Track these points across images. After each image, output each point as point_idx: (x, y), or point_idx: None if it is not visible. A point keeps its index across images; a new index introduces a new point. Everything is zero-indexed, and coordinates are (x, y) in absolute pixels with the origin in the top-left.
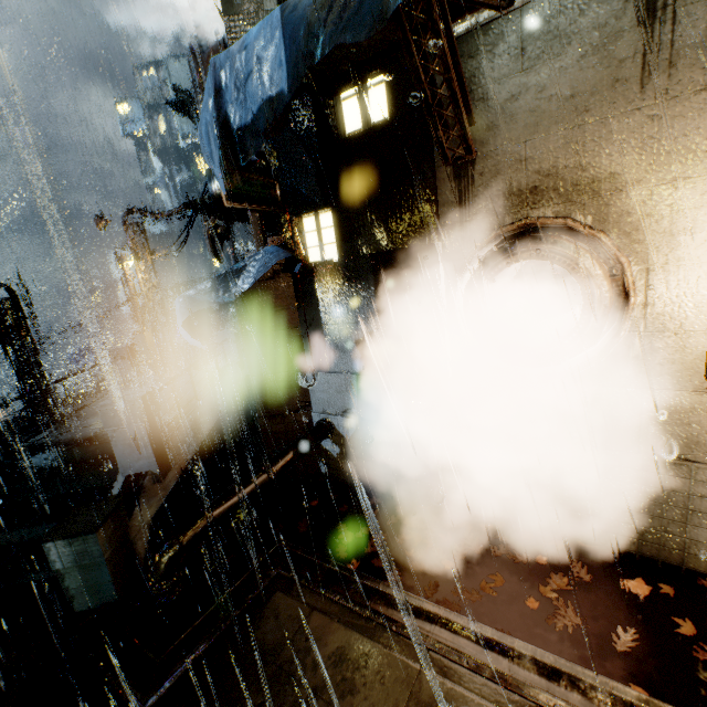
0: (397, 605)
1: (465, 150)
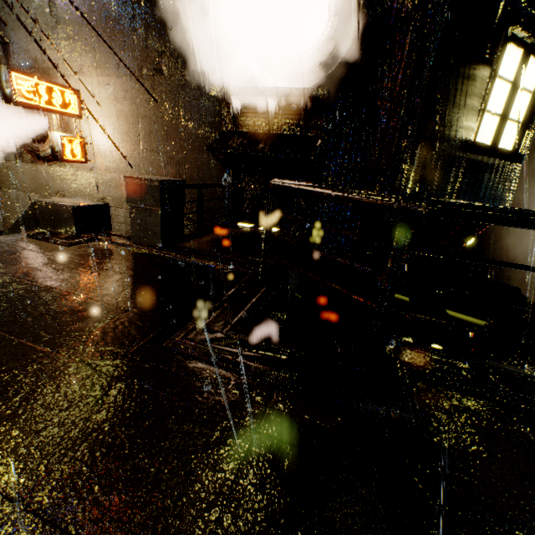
0: None
1: (1, 37)
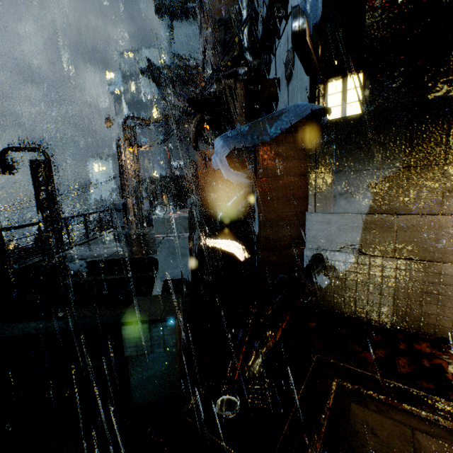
0: None
1: None
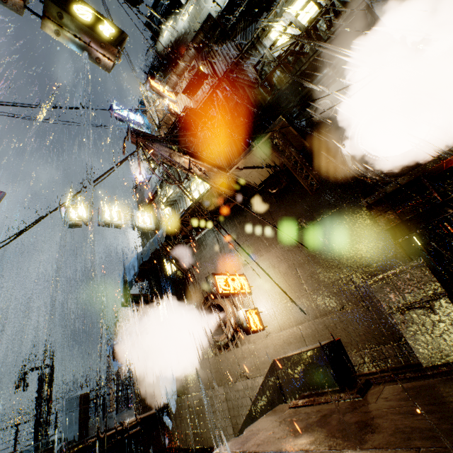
0: None
1: (191, 274)
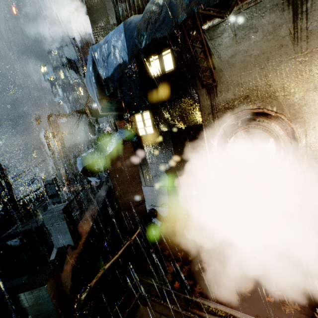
0: (204, 308)
1: (212, 81)
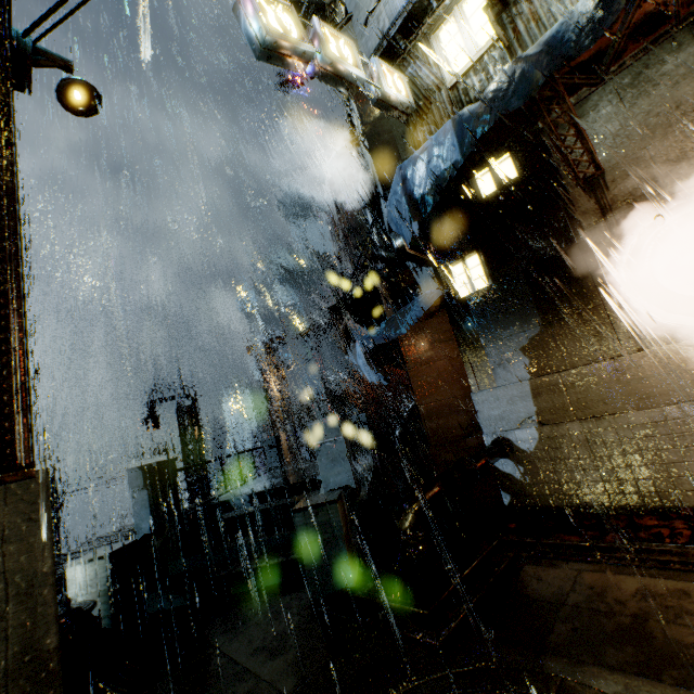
0: (689, 555)
1: (594, 169)
